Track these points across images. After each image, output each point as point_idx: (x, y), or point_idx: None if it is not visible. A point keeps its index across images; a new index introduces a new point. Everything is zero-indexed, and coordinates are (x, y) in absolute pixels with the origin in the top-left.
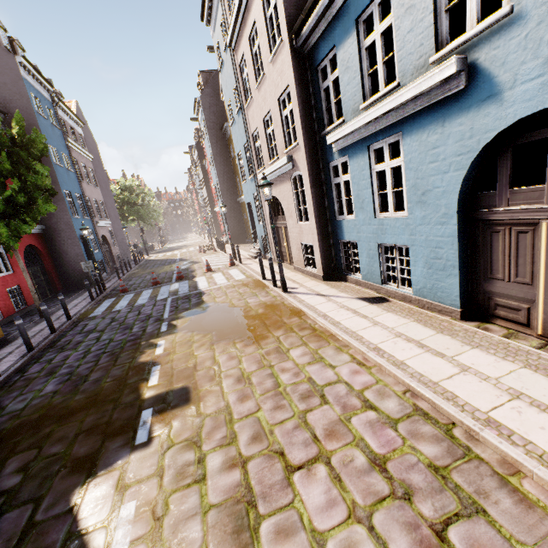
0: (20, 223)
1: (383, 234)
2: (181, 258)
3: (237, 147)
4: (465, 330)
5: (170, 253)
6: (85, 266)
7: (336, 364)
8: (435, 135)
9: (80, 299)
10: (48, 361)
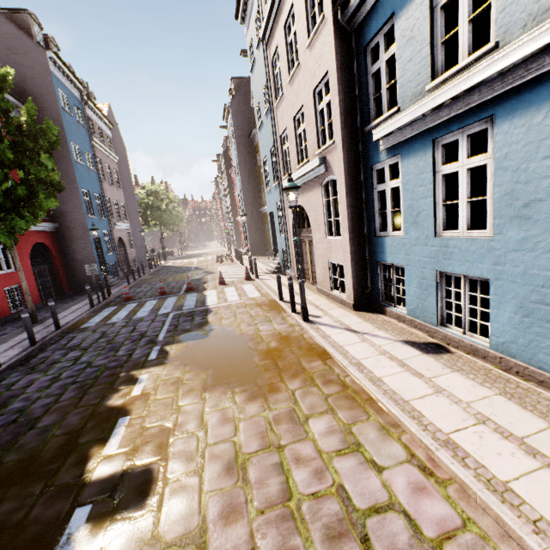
0: (15, 217)
1: (446, 259)
2: (197, 266)
3: (263, 152)
4: None
5: (188, 261)
6: (89, 269)
7: (382, 462)
8: None
9: (82, 304)
10: (8, 386)
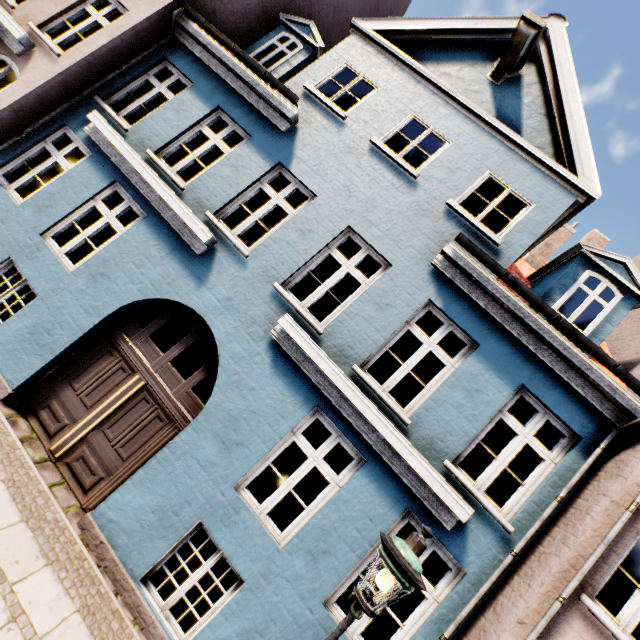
0: None
1: (29, 257)
2: None
3: None
4: None
5: None
6: None
7: None
8: (158, 253)
9: None
10: None
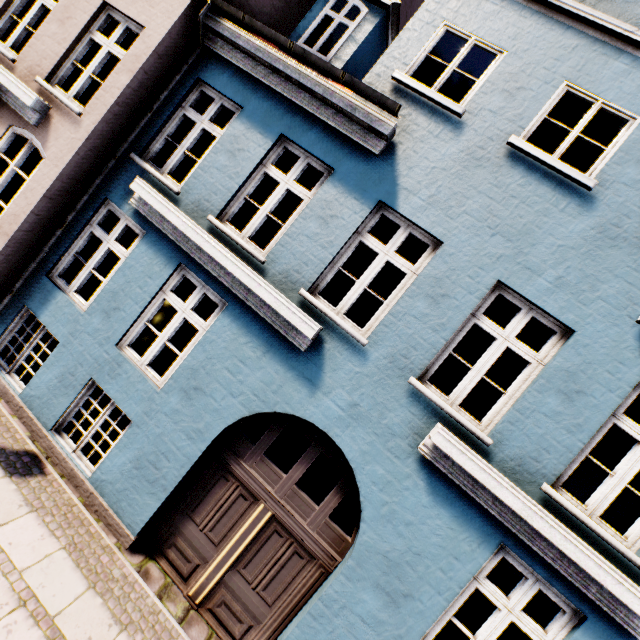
0: None
1: (111, 375)
2: None
3: None
4: (125, 577)
5: None
6: None
7: None
8: (253, 352)
9: None
10: None
